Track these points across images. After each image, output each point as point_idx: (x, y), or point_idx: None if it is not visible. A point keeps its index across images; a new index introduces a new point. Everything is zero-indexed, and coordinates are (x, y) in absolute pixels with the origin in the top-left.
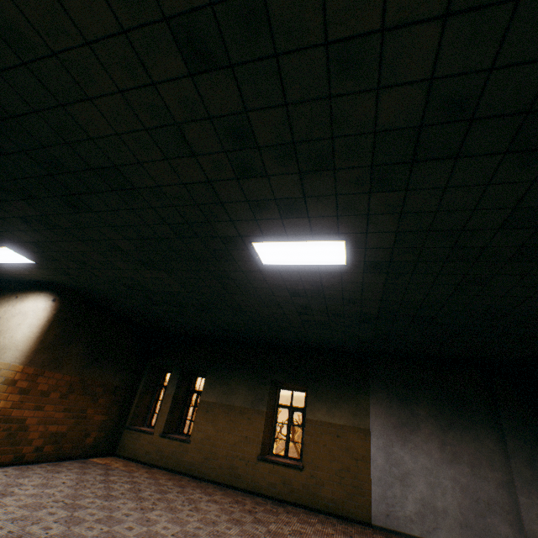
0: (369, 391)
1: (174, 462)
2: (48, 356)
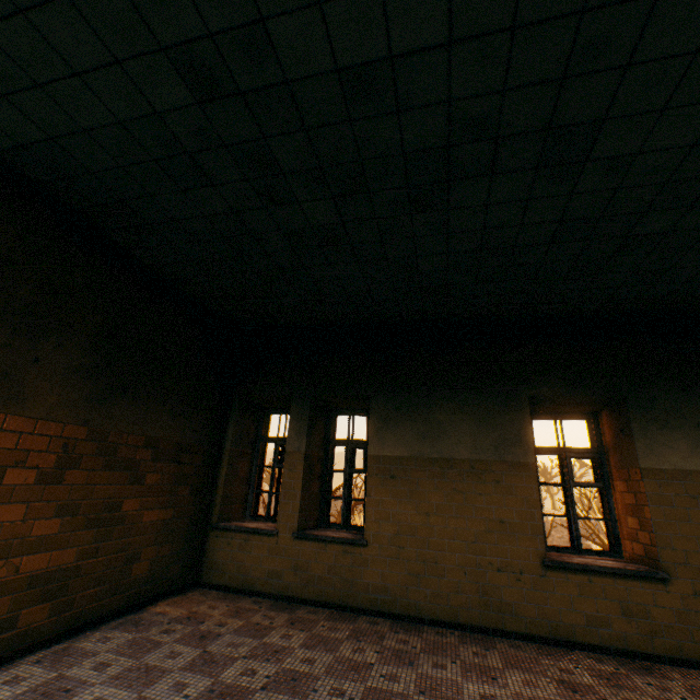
0: None
1: (339, 590)
2: None
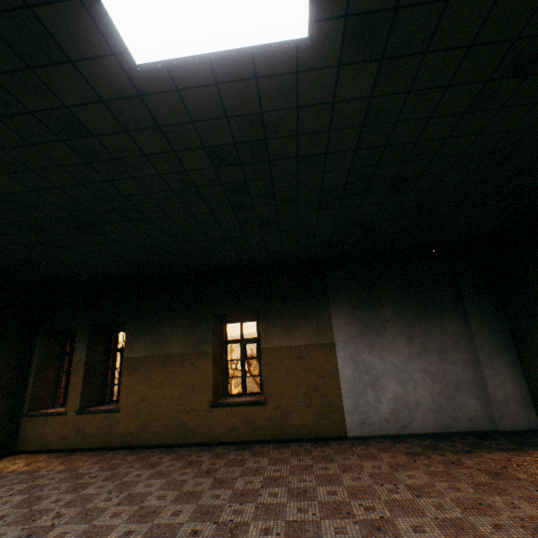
0: (329, 302)
1: (103, 439)
2: None
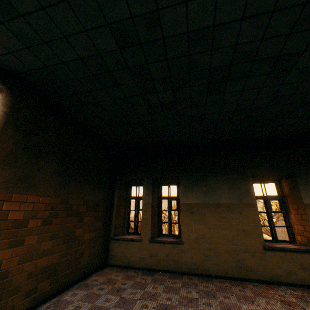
0: None
1: (172, 264)
2: (10, 174)
